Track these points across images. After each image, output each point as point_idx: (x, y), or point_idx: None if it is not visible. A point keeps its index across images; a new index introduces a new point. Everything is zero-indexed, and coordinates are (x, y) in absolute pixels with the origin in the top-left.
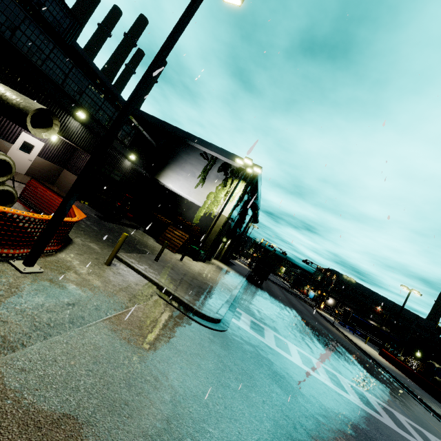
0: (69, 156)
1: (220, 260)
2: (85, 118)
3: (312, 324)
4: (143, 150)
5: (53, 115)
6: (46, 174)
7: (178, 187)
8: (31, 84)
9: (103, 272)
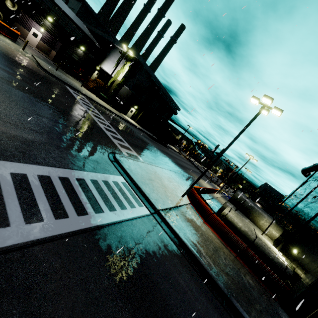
0: (54, 44)
1: (137, 123)
2: (53, 21)
3: (161, 151)
4: (89, 46)
5: (14, 2)
6: (45, 50)
7: (107, 69)
8: (28, 3)
9: (16, 47)
